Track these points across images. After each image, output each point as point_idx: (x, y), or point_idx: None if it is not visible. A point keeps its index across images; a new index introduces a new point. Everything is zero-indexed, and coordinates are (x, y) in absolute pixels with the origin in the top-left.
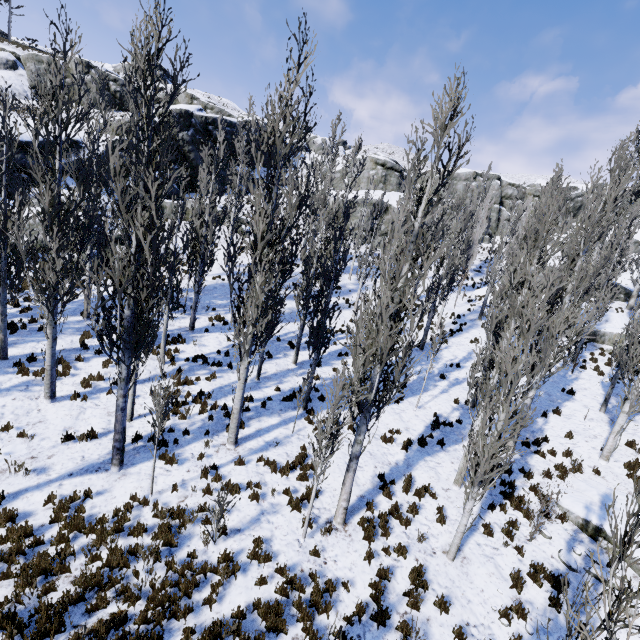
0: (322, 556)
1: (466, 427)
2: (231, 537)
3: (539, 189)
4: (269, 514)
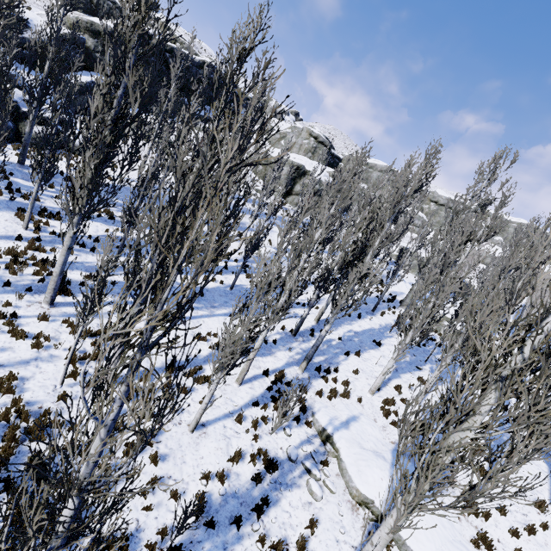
0: (70, 402)
1: (278, 347)
2: None
3: (436, 196)
4: (42, 361)
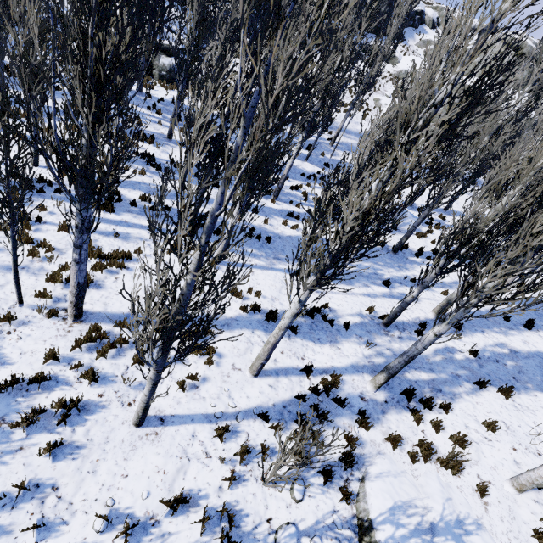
0: (16, 327)
1: (350, 336)
2: None
3: None
4: (27, 272)
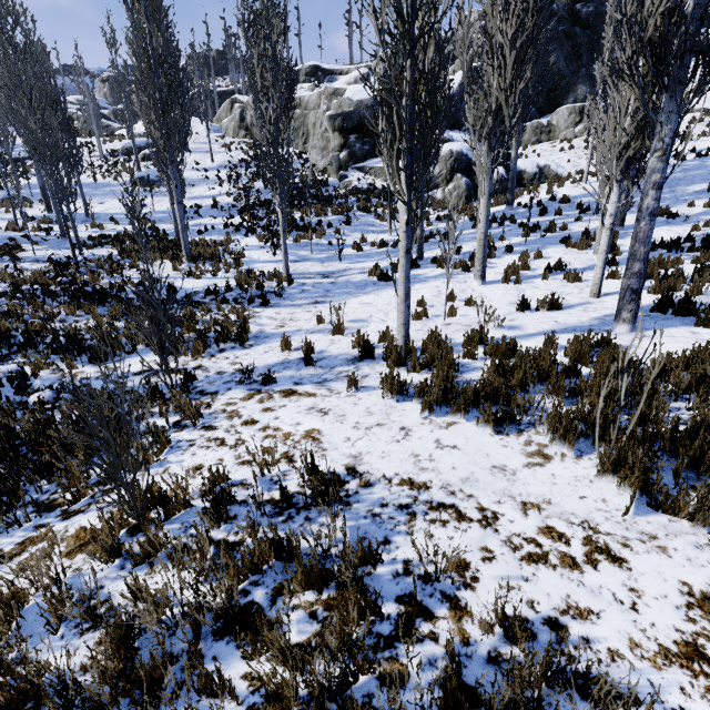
0: None
1: None
2: None
3: None
4: None
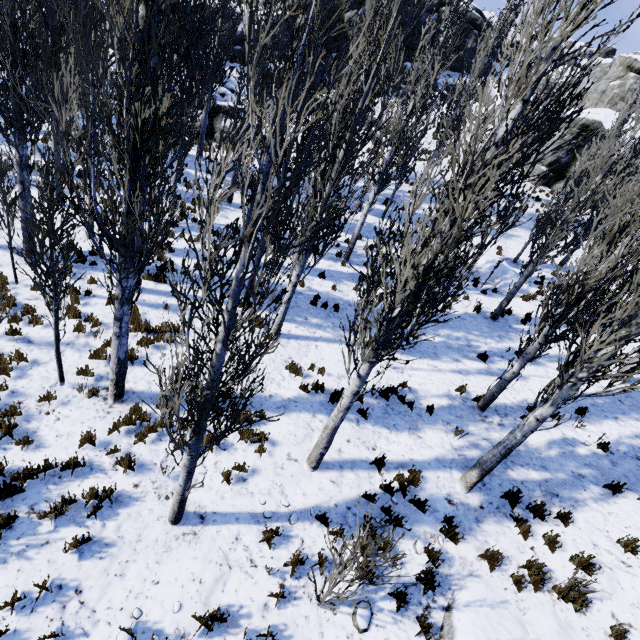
0: (55, 407)
1: (435, 422)
2: (16, 342)
3: None
4: (72, 348)
